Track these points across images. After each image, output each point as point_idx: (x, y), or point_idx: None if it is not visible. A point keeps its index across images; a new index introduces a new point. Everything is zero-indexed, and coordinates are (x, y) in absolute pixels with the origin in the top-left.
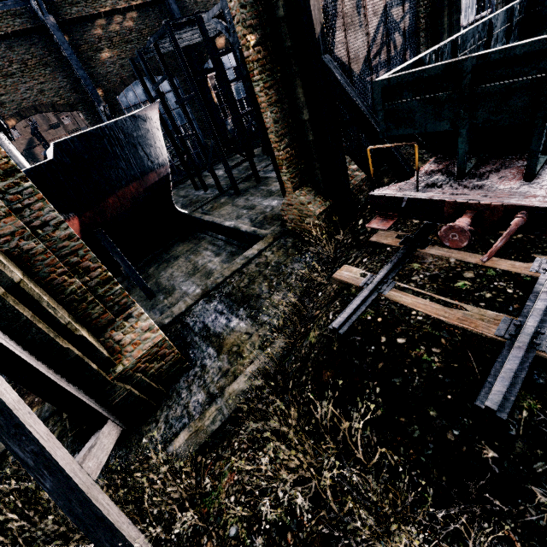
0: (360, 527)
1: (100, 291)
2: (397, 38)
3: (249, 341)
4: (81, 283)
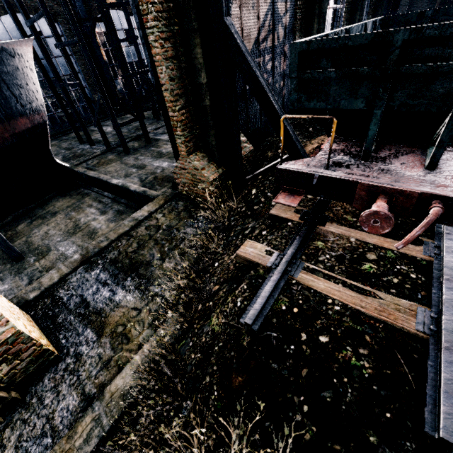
0: None
1: None
2: (280, 30)
3: (138, 319)
4: None
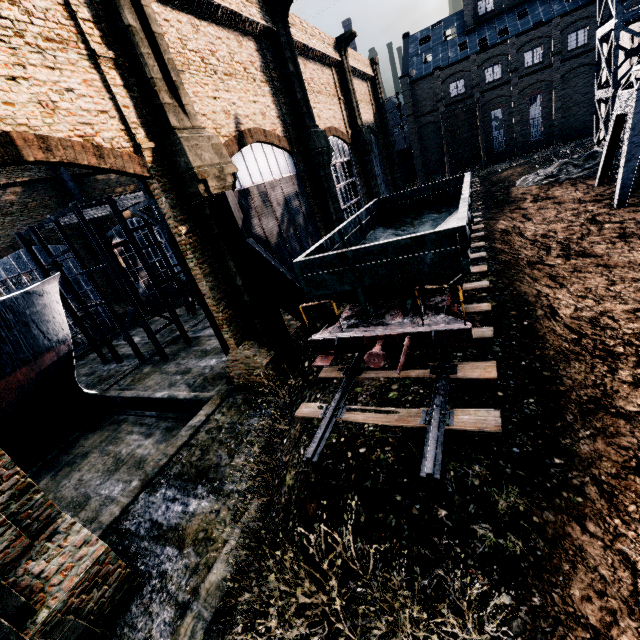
0: (375, 633)
1: (14, 507)
2: (299, 219)
3: (218, 519)
4: None
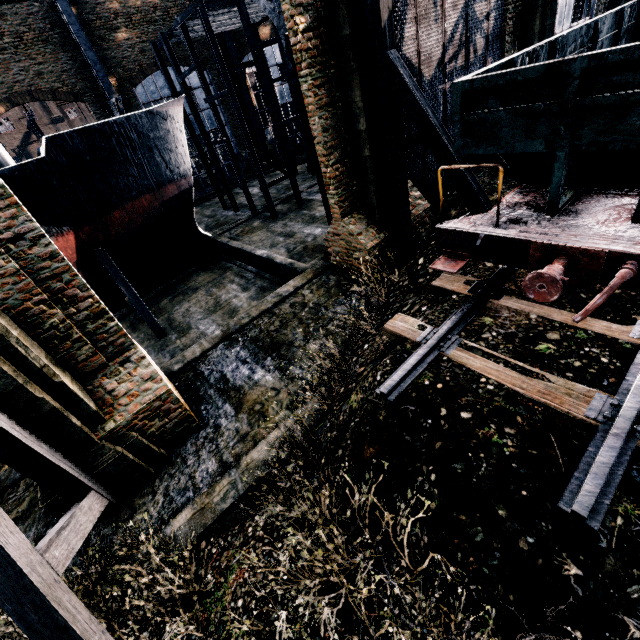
0: None
1: (90, 327)
2: (478, 40)
3: (276, 399)
4: (65, 315)
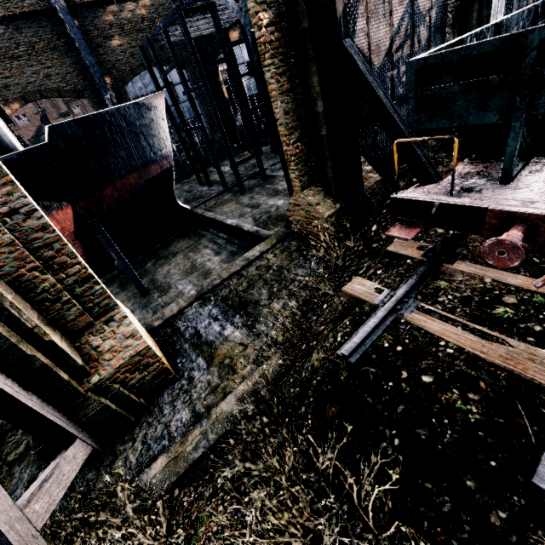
0: None
1: (78, 291)
2: (421, 31)
3: (244, 353)
4: (56, 280)
